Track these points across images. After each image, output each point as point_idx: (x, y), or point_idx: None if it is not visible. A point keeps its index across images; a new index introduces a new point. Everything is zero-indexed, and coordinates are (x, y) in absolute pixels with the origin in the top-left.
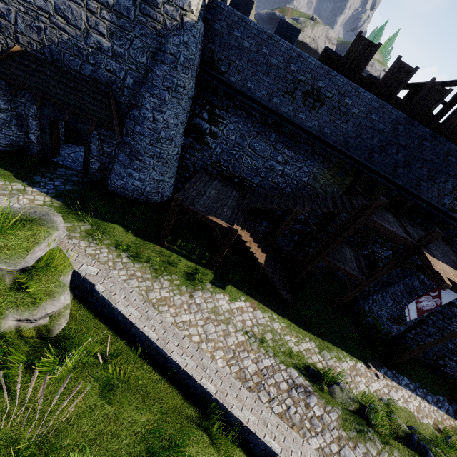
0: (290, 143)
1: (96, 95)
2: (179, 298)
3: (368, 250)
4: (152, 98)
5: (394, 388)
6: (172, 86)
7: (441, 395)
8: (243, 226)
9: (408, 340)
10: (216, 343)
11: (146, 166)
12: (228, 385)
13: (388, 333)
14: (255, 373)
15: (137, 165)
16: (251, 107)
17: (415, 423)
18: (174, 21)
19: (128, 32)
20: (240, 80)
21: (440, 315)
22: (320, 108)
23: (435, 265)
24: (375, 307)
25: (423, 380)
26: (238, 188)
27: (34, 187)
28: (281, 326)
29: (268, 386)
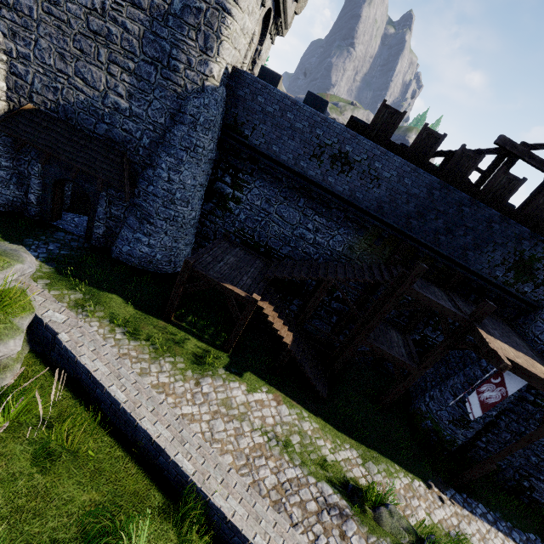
0: (320, 209)
1: (108, 153)
2: (182, 385)
3: (419, 335)
4: (168, 157)
5: (466, 518)
6: (191, 146)
7: (532, 531)
8: (266, 298)
9: (480, 452)
10: (225, 444)
11: (157, 230)
12: (213, 466)
13: (453, 441)
14: (274, 488)
15: (147, 229)
16: (277, 171)
17: None
18: (195, 85)
19: (147, 94)
20: (264, 143)
21: (514, 415)
22: (350, 172)
23: (490, 343)
24: (434, 405)
25: (505, 509)
26: (263, 258)
27: None
28: (313, 427)
29: (290, 506)
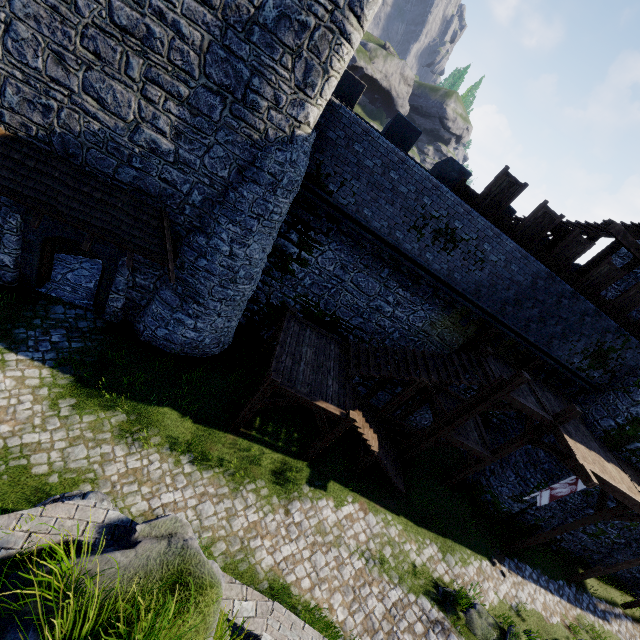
0: (406, 282)
1: (138, 213)
2: (272, 519)
3: None
4: (232, 225)
5: (520, 585)
6: (265, 213)
7: (561, 578)
8: (354, 404)
9: (527, 517)
10: (331, 582)
11: (208, 312)
12: None
13: (508, 512)
14: (384, 617)
15: (194, 310)
16: (363, 237)
17: (545, 628)
18: (281, 132)
19: (205, 135)
20: (353, 204)
21: None
22: (453, 251)
23: (577, 455)
24: (495, 481)
25: (542, 563)
26: (335, 338)
27: (19, 352)
28: (398, 530)
29: (401, 634)
